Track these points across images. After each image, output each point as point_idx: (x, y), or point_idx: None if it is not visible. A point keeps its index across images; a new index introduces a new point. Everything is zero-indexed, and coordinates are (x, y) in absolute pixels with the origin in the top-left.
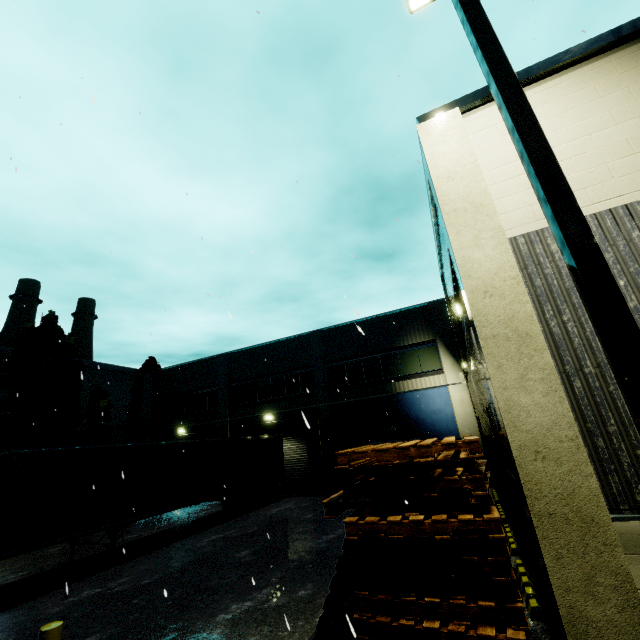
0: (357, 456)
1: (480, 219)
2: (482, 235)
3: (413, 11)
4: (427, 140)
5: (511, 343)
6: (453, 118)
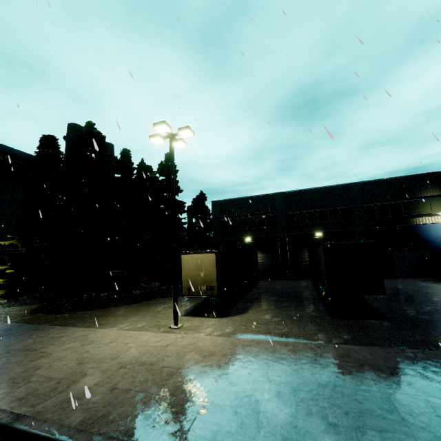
0: None
1: None
2: None
3: None
4: None
5: None
6: None
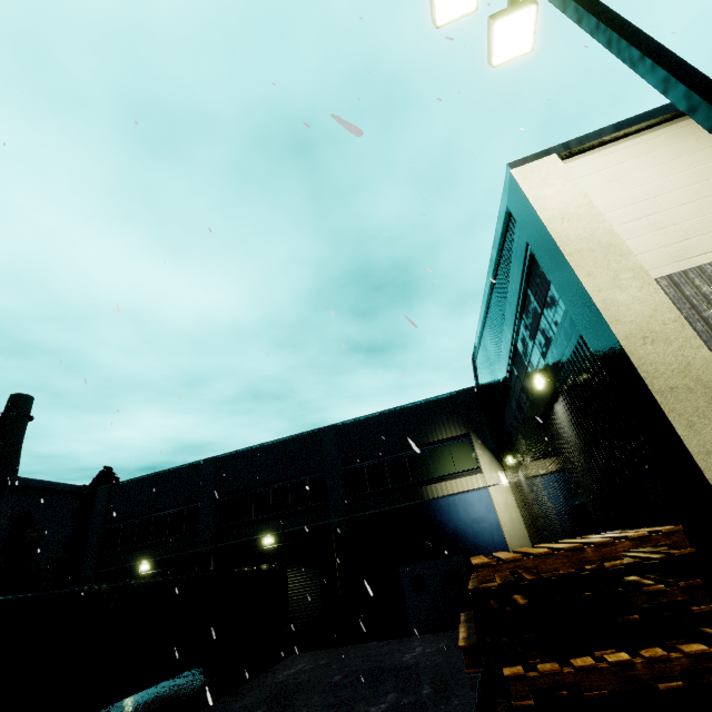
0: (507, 567)
1: (613, 259)
2: (621, 276)
3: (495, 66)
4: (527, 184)
5: (697, 396)
6: (552, 163)
